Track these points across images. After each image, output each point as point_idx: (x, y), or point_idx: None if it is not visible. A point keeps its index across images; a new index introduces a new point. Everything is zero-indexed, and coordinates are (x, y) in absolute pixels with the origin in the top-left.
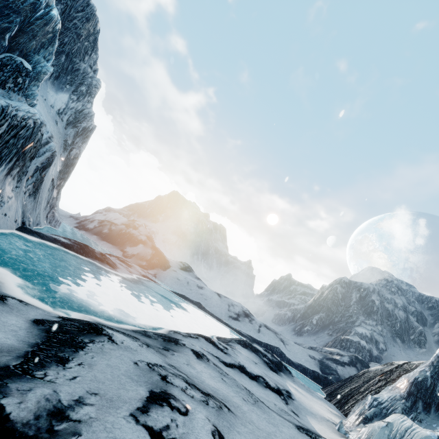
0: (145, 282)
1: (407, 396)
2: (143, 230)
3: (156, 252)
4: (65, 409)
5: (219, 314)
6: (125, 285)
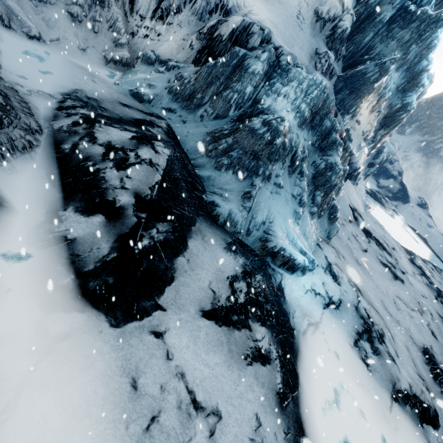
0: (395, 216)
1: None
2: (397, 166)
3: (402, 188)
4: (421, 267)
5: (437, 251)
6: (392, 222)
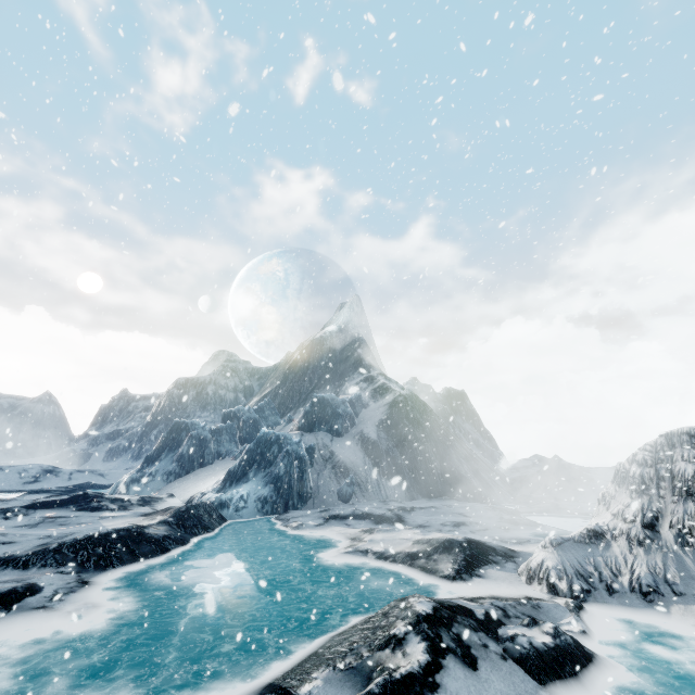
0: None
1: (142, 465)
2: None
3: None
4: None
5: (7, 488)
6: None
